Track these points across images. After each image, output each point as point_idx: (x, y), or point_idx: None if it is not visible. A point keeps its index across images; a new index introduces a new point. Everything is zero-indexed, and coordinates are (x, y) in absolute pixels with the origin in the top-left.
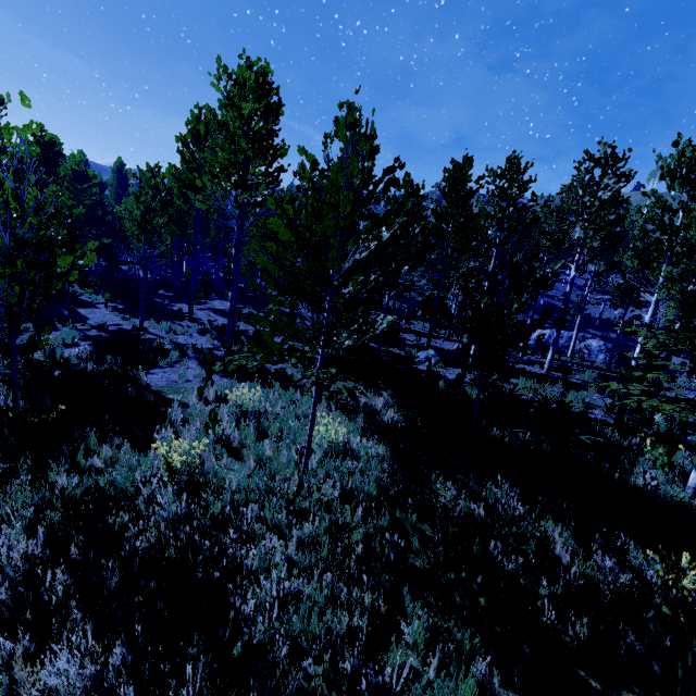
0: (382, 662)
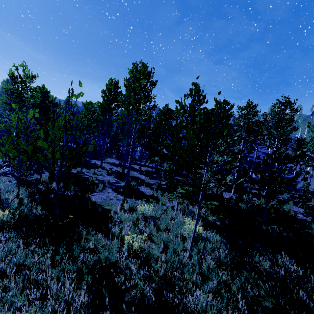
0: None
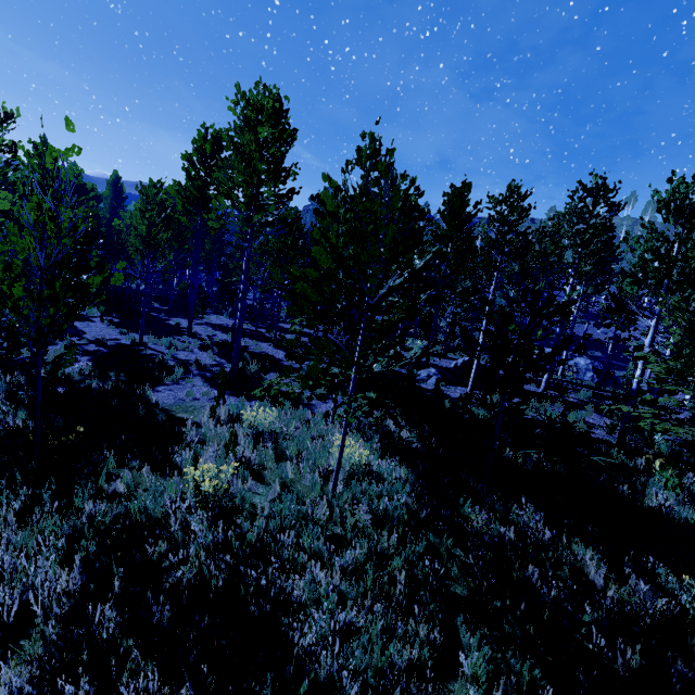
0: None
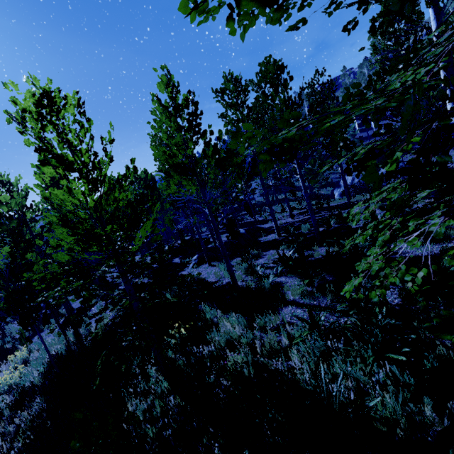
0: None
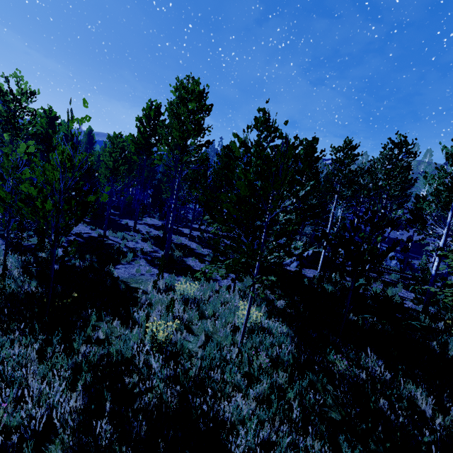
0: None
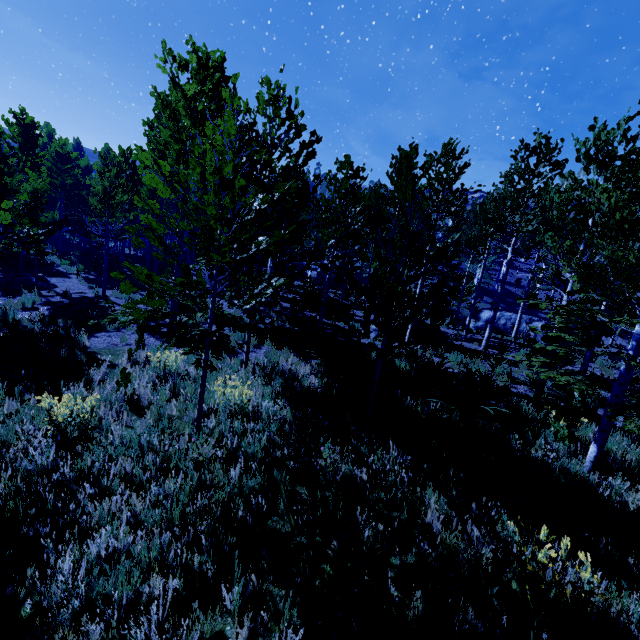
0: (179, 631)
